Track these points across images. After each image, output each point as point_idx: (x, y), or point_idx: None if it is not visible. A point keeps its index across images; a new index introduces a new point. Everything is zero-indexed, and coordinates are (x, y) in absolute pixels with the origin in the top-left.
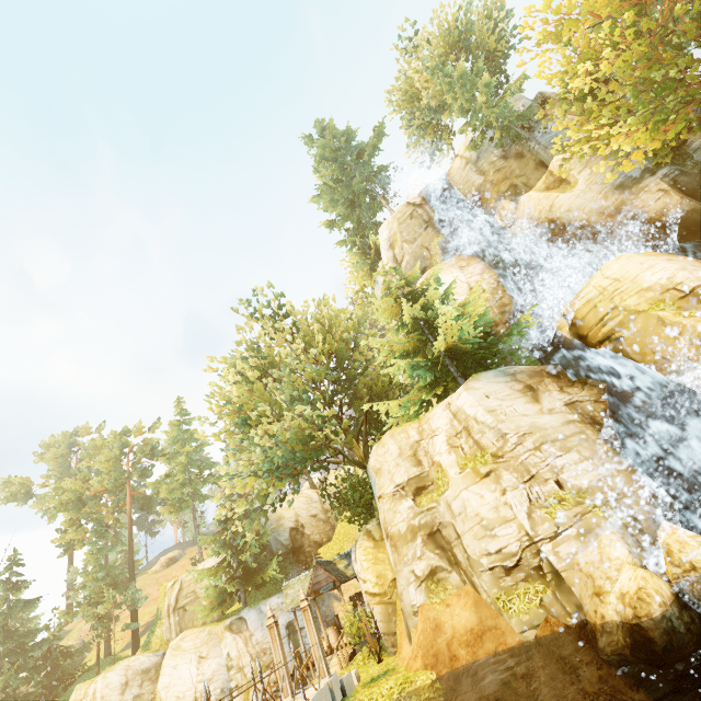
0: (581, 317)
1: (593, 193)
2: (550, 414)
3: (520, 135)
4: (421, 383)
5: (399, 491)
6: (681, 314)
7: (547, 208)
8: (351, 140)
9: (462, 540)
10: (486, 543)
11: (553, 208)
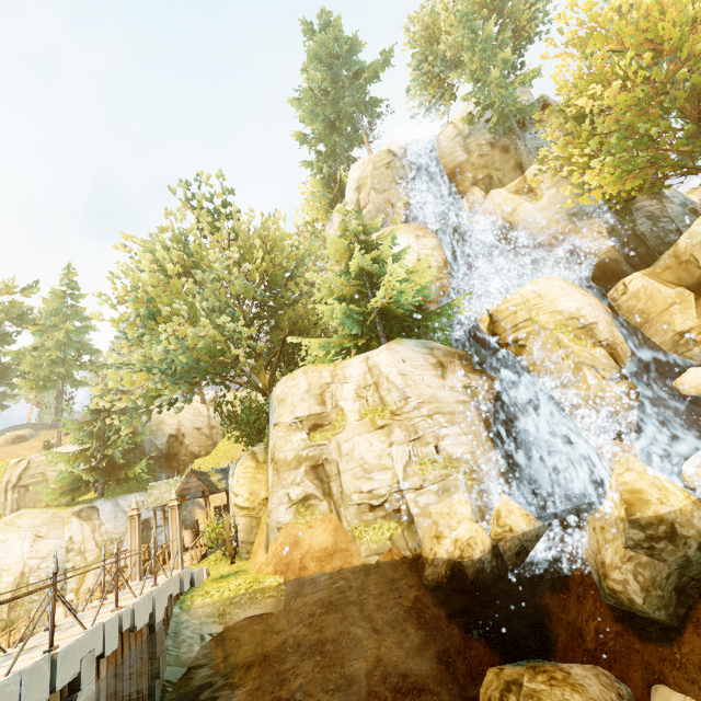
0: (501, 318)
1: (550, 212)
2: (450, 391)
3: (514, 129)
4: (345, 332)
5: (297, 423)
6: (574, 341)
7: (509, 210)
8: (353, 53)
9: (342, 477)
10: (362, 483)
11: (515, 213)
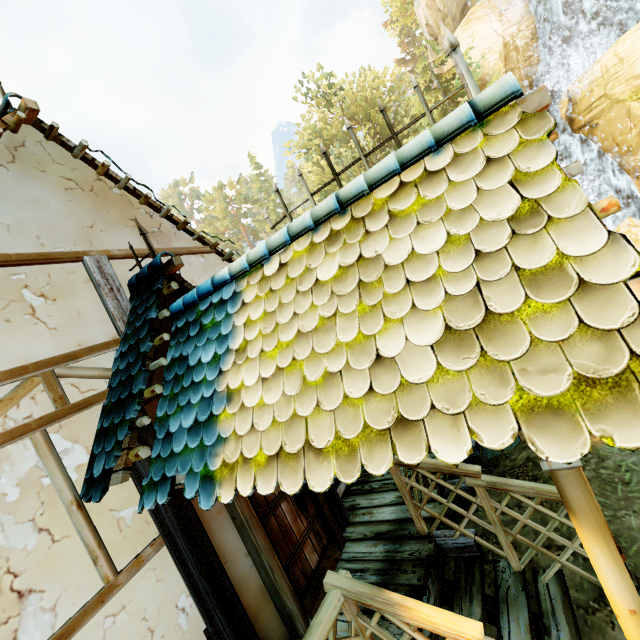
0: (578, 100)
1: None
2: None
3: None
4: None
5: None
6: None
7: None
8: None
9: None
10: None
11: None
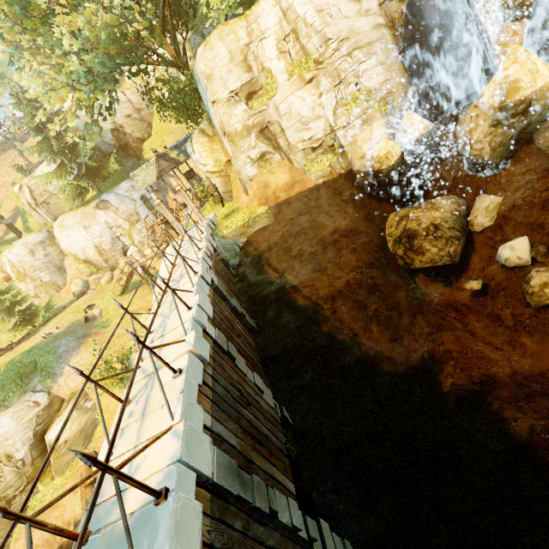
0: None
1: None
2: (366, 17)
3: None
4: None
5: (233, 97)
6: None
7: None
8: None
9: (286, 133)
10: (303, 134)
11: None
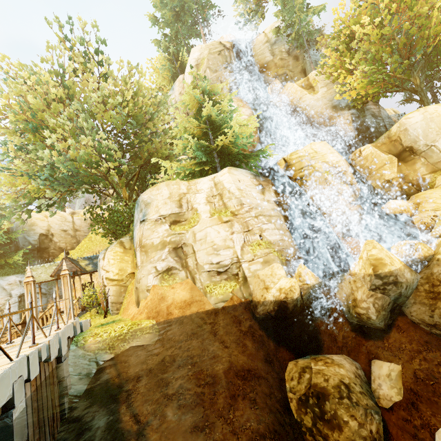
0: (293, 163)
1: (322, 103)
2: (267, 202)
3: (303, 45)
4: (190, 163)
5: (161, 219)
6: (334, 180)
7: (298, 98)
8: None
9: (197, 254)
10: (212, 258)
11: (301, 100)
